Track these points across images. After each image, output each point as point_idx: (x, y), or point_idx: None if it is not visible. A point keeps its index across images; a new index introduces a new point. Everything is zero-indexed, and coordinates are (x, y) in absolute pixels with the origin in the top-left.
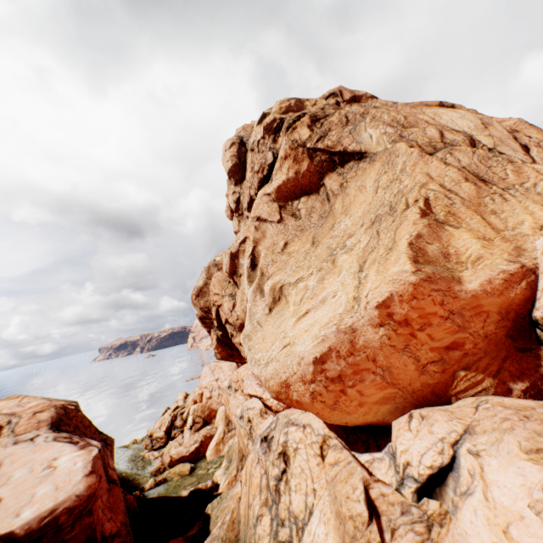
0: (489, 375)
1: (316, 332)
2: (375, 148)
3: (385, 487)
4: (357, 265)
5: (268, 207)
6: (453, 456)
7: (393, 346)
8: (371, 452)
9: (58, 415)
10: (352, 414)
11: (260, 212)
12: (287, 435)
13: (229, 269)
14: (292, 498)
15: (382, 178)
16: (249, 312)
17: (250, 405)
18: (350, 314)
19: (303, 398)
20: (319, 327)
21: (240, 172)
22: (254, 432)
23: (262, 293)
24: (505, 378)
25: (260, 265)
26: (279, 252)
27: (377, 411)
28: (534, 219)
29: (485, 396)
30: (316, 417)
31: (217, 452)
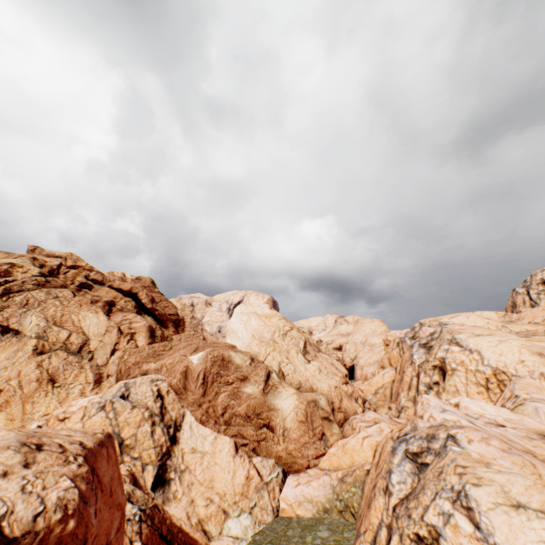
0: None
1: None
2: (29, 331)
3: None
4: None
5: None
6: None
7: None
8: None
9: None
10: None
11: None
12: None
13: None
14: None
15: (4, 362)
16: None
17: None
18: None
19: None
20: None
21: None
22: None
23: None
24: None
25: None
26: None
27: None
28: (47, 410)
29: None
30: None
31: None
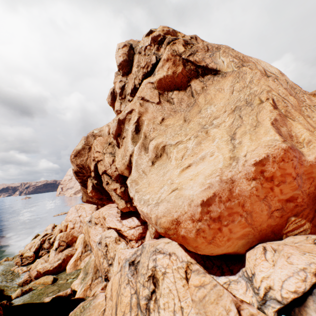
0: (308, 220)
1: (202, 180)
2: (226, 69)
3: (251, 307)
4: (227, 135)
5: (151, 92)
6: (315, 284)
7: (257, 196)
8: (226, 275)
9: None
10: (221, 247)
11: (145, 94)
12: (155, 261)
13: (115, 131)
14: (161, 315)
15: (236, 85)
16: (136, 163)
17: (108, 235)
18: (229, 169)
19: (189, 234)
20: (204, 177)
21: (128, 67)
22: (109, 253)
23: (146, 150)
24: (315, 223)
25: (143, 130)
26: (158, 123)
27: (236, 245)
28: None
29: (310, 235)
30: (178, 247)
31: (75, 266)
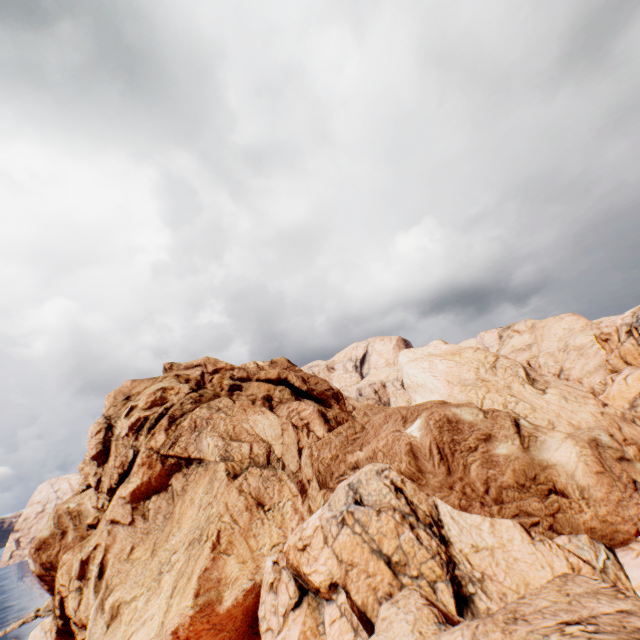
0: None
1: None
2: (210, 456)
3: None
4: (172, 587)
5: (123, 508)
6: None
7: None
8: None
9: None
10: None
11: (115, 514)
12: None
13: (79, 574)
14: None
15: (205, 497)
16: (90, 633)
17: None
18: (158, 637)
19: None
20: None
21: (104, 456)
22: None
23: (104, 609)
24: None
25: (106, 576)
26: (126, 559)
27: None
28: (272, 541)
29: None
30: None
31: None
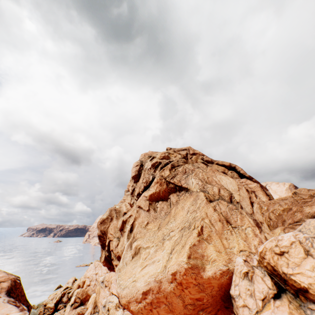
0: None
1: (147, 278)
2: (193, 188)
3: None
4: (171, 248)
5: (144, 202)
6: None
7: (175, 293)
8: None
9: (11, 285)
10: None
11: (141, 203)
12: None
13: (120, 227)
14: None
15: (191, 207)
16: (123, 256)
17: (111, 299)
18: (162, 273)
19: (134, 310)
20: (148, 276)
21: (137, 178)
22: None
23: (131, 247)
24: None
25: (134, 232)
26: (144, 227)
27: None
28: (239, 246)
29: None
30: None
31: None
